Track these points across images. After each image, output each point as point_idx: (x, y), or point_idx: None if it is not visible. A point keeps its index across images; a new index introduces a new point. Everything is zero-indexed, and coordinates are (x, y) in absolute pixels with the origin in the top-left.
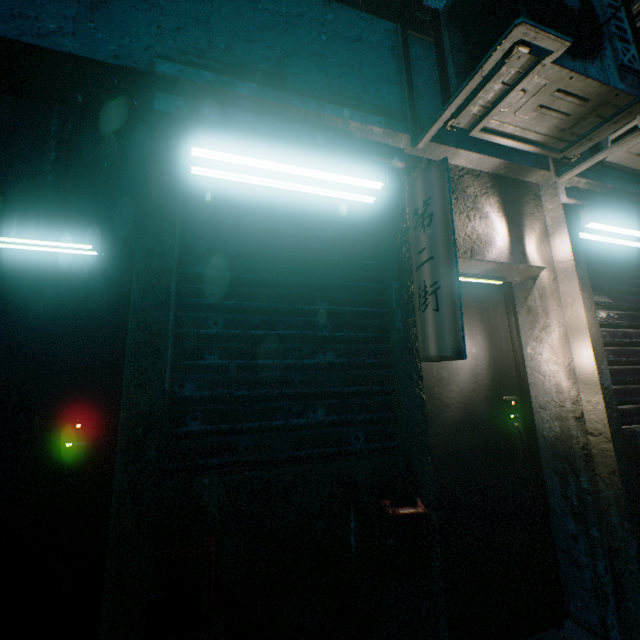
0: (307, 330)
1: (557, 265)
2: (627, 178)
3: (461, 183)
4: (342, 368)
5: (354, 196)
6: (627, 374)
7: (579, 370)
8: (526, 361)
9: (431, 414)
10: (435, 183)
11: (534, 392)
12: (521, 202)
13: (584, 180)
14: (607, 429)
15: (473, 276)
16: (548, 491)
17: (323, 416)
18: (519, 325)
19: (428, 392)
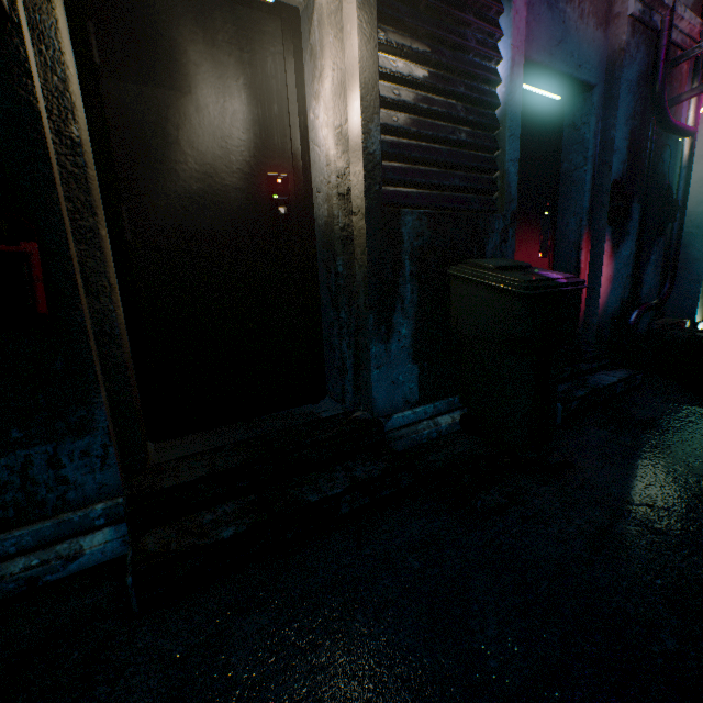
0: None
1: None
2: None
3: None
4: None
5: None
6: (416, 151)
7: (351, 135)
8: (310, 133)
9: (148, 181)
10: None
11: (314, 174)
12: None
13: None
14: (364, 203)
15: None
16: (321, 286)
17: None
18: (306, 80)
19: (141, 150)
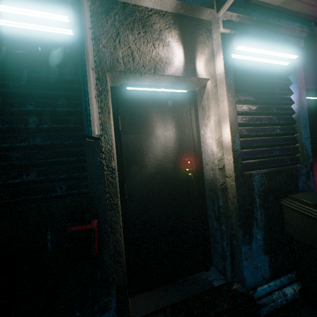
0: (19, 124)
1: (217, 77)
2: (274, 15)
3: (150, 20)
4: (50, 147)
5: (55, 29)
6: (255, 142)
7: (224, 141)
8: (201, 138)
9: (135, 171)
10: (75, 5)
11: (204, 156)
12: (196, 34)
13: (235, 14)
14: (233, 174)
15: (165, 87)
16: (208, 207)
17: (34, 177)
18: (199, 117)
19: (133, 159)
